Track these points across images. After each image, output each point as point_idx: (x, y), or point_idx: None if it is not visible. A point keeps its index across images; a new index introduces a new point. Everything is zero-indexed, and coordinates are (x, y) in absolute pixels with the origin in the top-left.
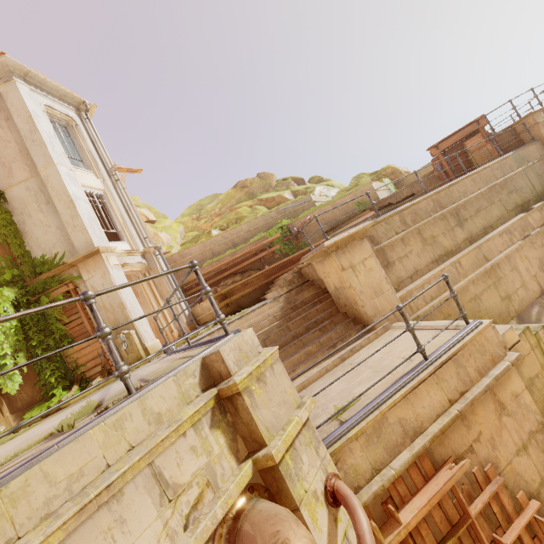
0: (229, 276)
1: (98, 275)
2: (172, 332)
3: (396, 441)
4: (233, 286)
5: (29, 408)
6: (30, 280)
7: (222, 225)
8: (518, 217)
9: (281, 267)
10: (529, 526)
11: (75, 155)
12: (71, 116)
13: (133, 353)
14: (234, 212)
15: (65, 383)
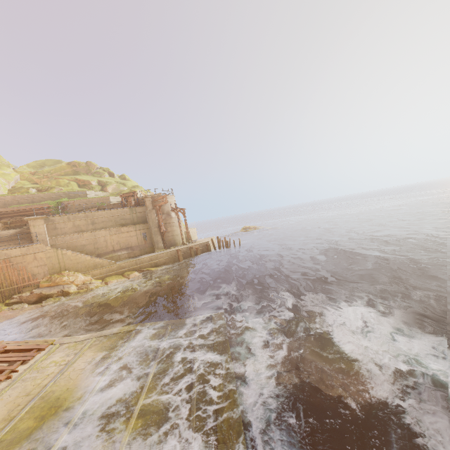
0: (20, 215)
1: None
2: None
3: (3, 256)
4: (11, 221)
5: None
6: None
7: (39, 187)
8: (117, 227)
9: None
10: (30, 279)
11: None
12: None
13: None
14: (56, 180)
15: None
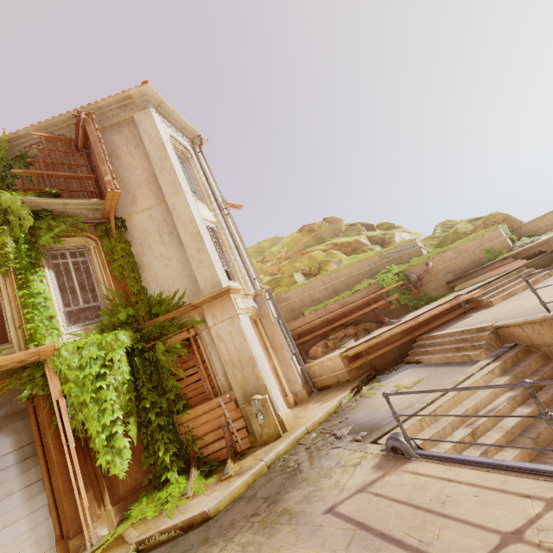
0: (338, 328)
1: (225, 321)
2: (287, 396)
3: None
4: (374, 343)
5: (132, 497)
6: (143, 321)
7: (303, 269)
8: None
9: (421, 321)
10: None
11: (190, 187)
12: (188, 148)
13: (270, 427)
14: (306, 256)
15: (179, 464)
